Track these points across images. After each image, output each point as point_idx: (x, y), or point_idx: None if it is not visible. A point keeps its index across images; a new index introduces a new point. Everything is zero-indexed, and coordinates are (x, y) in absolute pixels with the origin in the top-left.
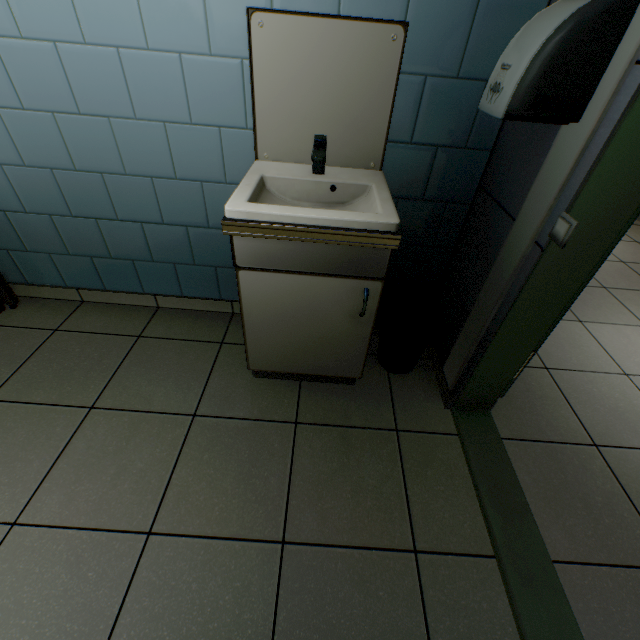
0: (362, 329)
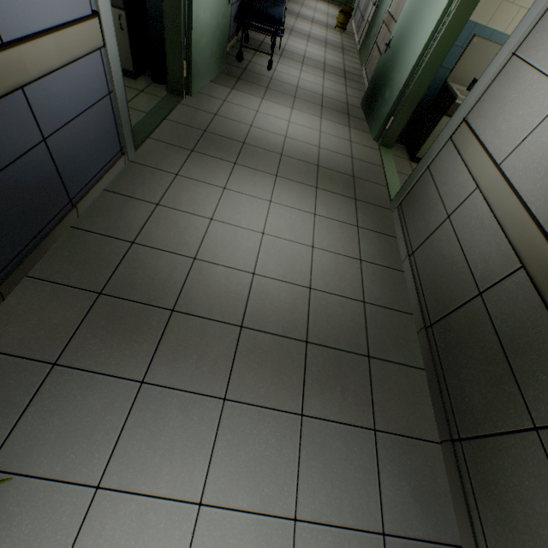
0: (126, 39)
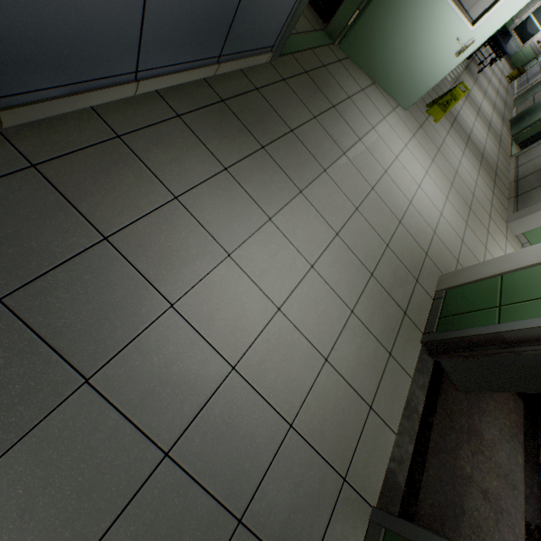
0: None
